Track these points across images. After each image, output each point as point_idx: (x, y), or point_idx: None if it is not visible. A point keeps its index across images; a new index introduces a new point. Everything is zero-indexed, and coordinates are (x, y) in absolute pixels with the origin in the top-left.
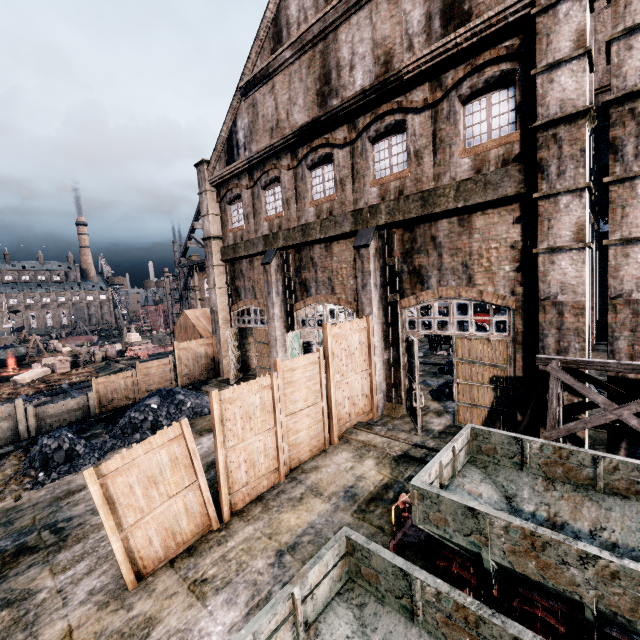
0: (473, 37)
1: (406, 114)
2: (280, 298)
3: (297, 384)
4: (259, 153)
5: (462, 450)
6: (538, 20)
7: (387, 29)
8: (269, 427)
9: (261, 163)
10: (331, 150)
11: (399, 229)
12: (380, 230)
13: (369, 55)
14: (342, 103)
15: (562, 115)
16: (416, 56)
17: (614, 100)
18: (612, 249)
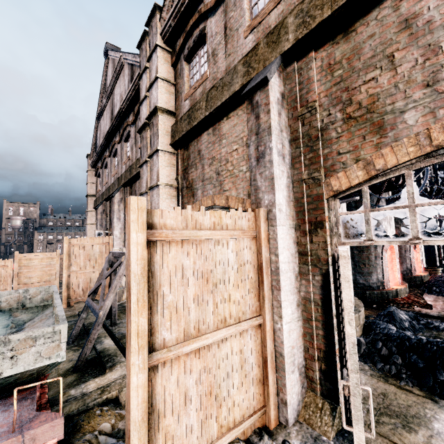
0: (134, 91)
1: (131, 127)
2: (103, 229)
3: (33, 268)
4: (99, 150)
5: (37, 297)
6: (140, 83)
7: (122, 88)
8: (3, 288)
9: (103, 155)
10: (117, 147)
11: (129, 187)
12: (125, 188)
13: (119, 100)
14: (112, 123)
15: (141, 126)
16: (123, 100)
17: (148, 118)
18: (151, 193)
